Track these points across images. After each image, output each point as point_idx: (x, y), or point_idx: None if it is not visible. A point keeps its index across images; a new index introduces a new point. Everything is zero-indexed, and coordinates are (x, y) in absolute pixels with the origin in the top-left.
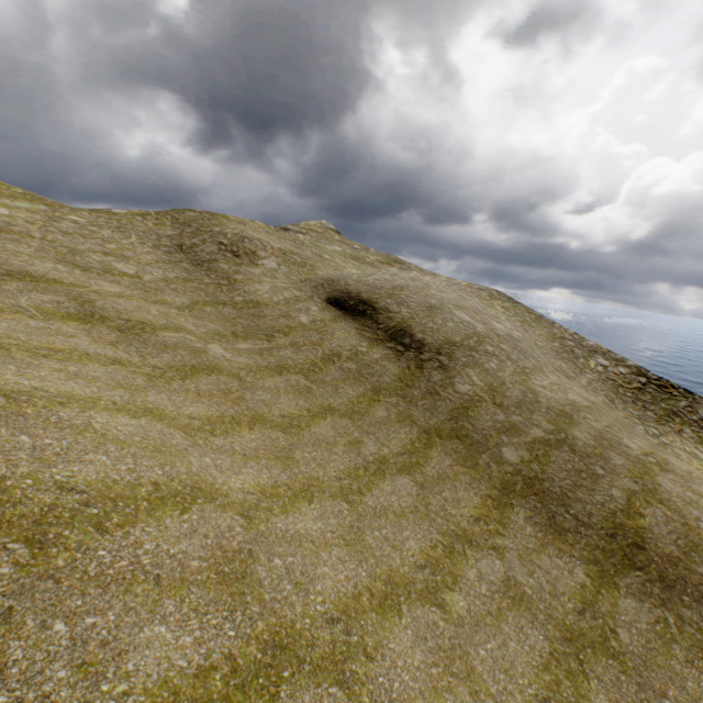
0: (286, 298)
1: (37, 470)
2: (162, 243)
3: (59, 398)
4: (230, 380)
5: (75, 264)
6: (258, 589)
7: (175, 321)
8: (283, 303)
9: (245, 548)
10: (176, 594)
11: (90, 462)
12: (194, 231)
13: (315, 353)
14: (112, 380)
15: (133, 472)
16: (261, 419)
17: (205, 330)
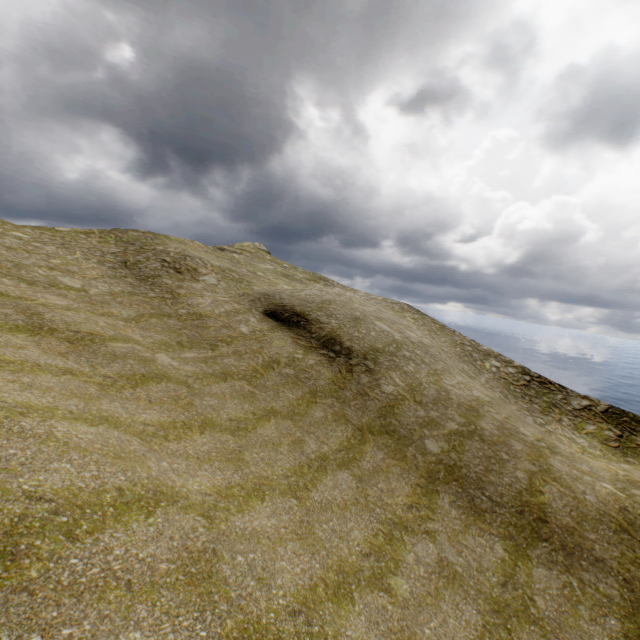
0: (226, 310)
1: (5, 481)
2: (106, 259)
3: (19, 408)
4: (179, 387)
5: (20, 277)
6: (224, 587)
7: (122, 332)
8: (225, 315)
9: (209, 548)
10: (147, 599)
11: (55, 471)
12: (138, 249)
13: (256, 360)
14: (66, 390)
15: (97, 479)
16: (211, 423)
17: (152, 340)
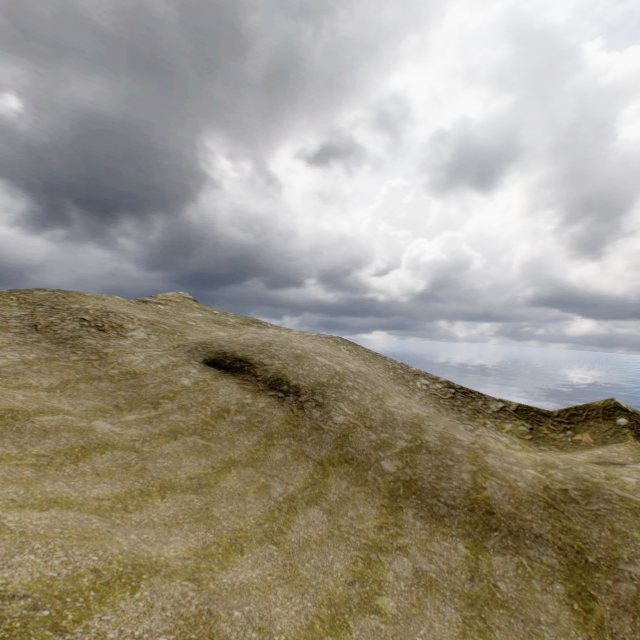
0: (163, 364)
1: None
2: (10, 324)
3: None
4: (126, 454)
5: None
6: None
7: (47, 403)
8: (162, 370)
9: (204, 610)
10: None
11: (19, 565)
12: (49, 309)
13: (205, 412)
14: None
15: (68, 565)
16: (170, 485)
17: (85, 407)
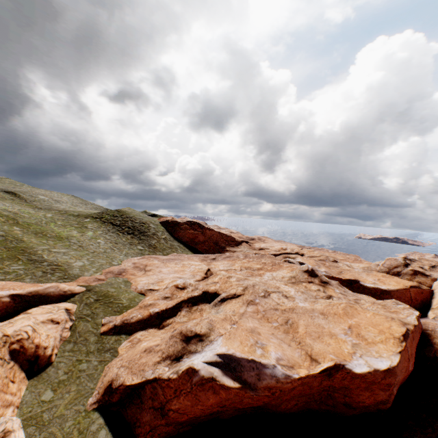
0: None
1: None
2: None
3: None
4: None
5: None
6: None
7: None
8: None
9: None
10: None
11: None
12: None
13: None
14: None
15: None
16: None
17: None
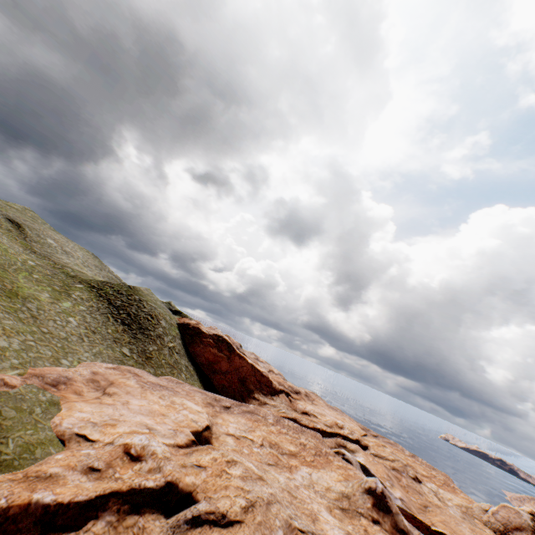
0: None
1: None
2: None
3: None
4: None
5: None
6: None
7: None
8: None
9: None
10: None
11: None
12: None
13: None
14: None
15: None
16: None
17: None
